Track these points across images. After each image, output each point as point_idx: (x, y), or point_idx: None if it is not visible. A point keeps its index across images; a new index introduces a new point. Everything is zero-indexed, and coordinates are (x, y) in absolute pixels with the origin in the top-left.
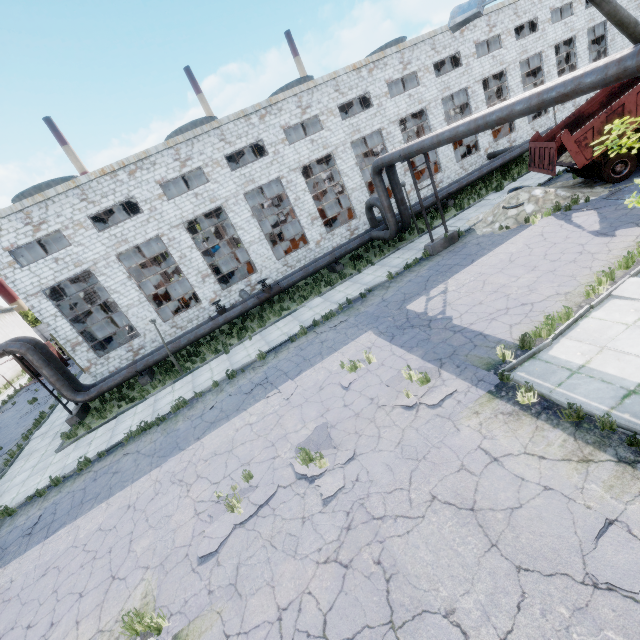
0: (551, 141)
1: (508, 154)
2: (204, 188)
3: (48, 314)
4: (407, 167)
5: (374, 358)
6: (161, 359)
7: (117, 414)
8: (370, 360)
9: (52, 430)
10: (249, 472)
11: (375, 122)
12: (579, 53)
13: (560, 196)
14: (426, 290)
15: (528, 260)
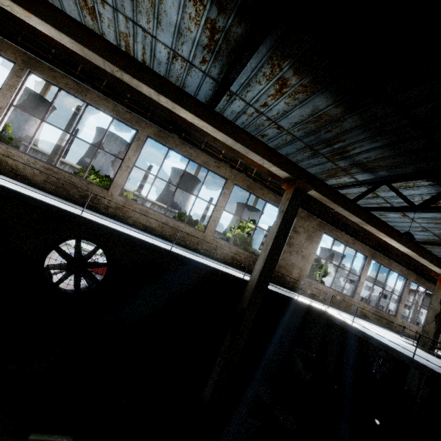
0: None
1: None
2: None
3: None
4: None
5: None
6: None
7: None
8: None
9: None
10: None
11: None
12: None
13: None
14: None
15: None
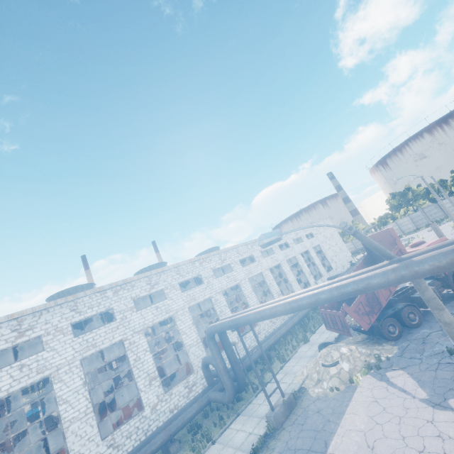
0: (333, 308)
1: (300, 312)
2: (36, 357)
3: None
4: None
5: None
6: None
7: None
8: None
9: None
10: None
11: (206, 293)
12: (313, 257)
13: (363, 353)
14: None
15: (390, 447)
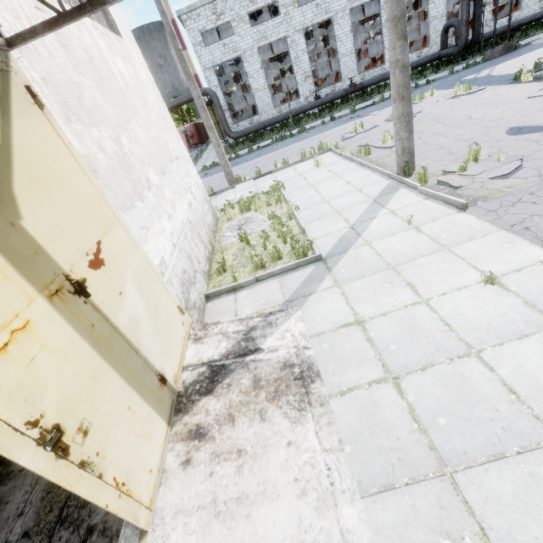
0: None
1: None
2: None
3: (213, 85)
4: (489, 1)
5: (436, 92)
6: (278, 121)
7: (256, 143)
8: (432, 94)
9: (210, 157)
10: (362, 124)
11: None
12: None
13: None
14: (478, 72)
15: None
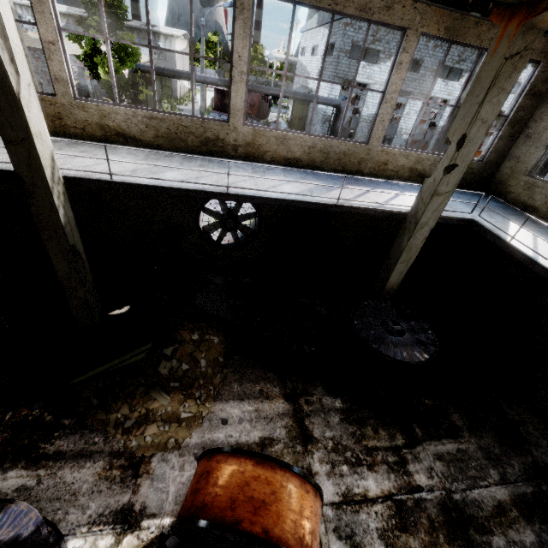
0: None
1: None
2: (453, 83)
3: (334, 93)
4: None
5: None
6: None
7: None
8: None
9: None
10: None
11: None
12: None
13: None
14: None
15: None
